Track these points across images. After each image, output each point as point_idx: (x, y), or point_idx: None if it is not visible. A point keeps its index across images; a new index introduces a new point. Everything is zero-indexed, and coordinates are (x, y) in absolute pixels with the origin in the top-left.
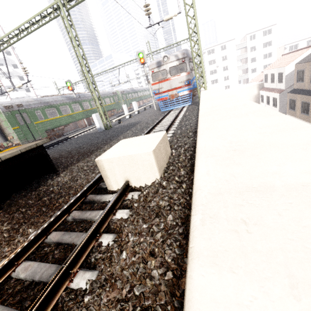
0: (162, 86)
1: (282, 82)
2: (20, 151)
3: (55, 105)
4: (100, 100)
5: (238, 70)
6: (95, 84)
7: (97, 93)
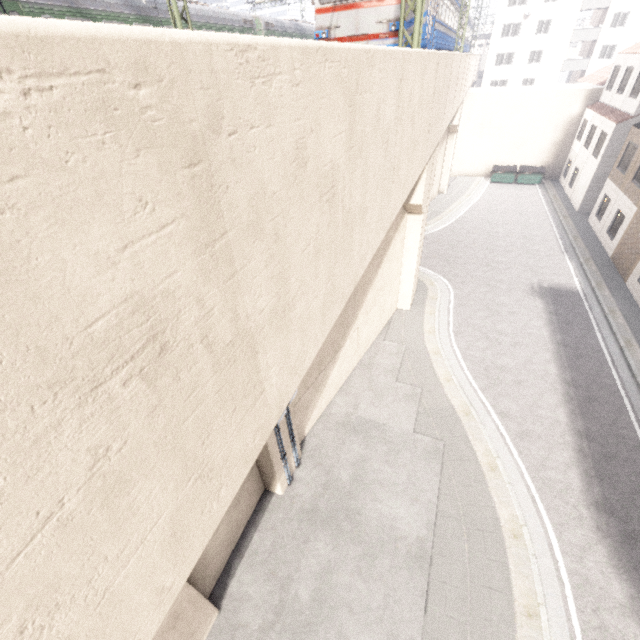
0: (338, 22)
1: (638, 95)
2: None
3: (93, 12)
4: (187, 22)
5: (572, 40)
6: None
7: (203, 10)
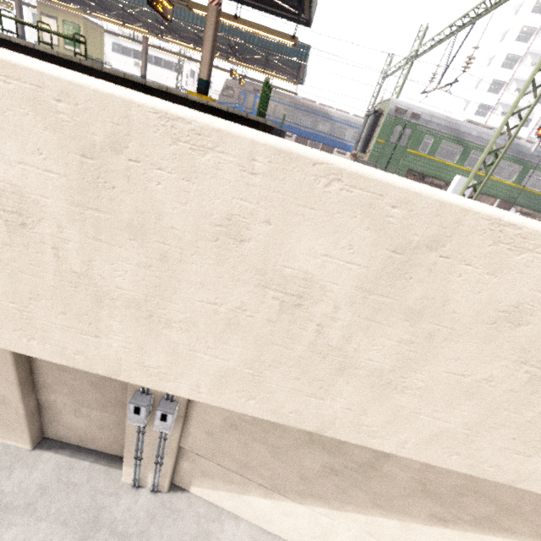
0: None
1: None
2: (227, 110)
3: (470, 144)
4: (497, 158)
5: None
6: (522, 120)
7: None
